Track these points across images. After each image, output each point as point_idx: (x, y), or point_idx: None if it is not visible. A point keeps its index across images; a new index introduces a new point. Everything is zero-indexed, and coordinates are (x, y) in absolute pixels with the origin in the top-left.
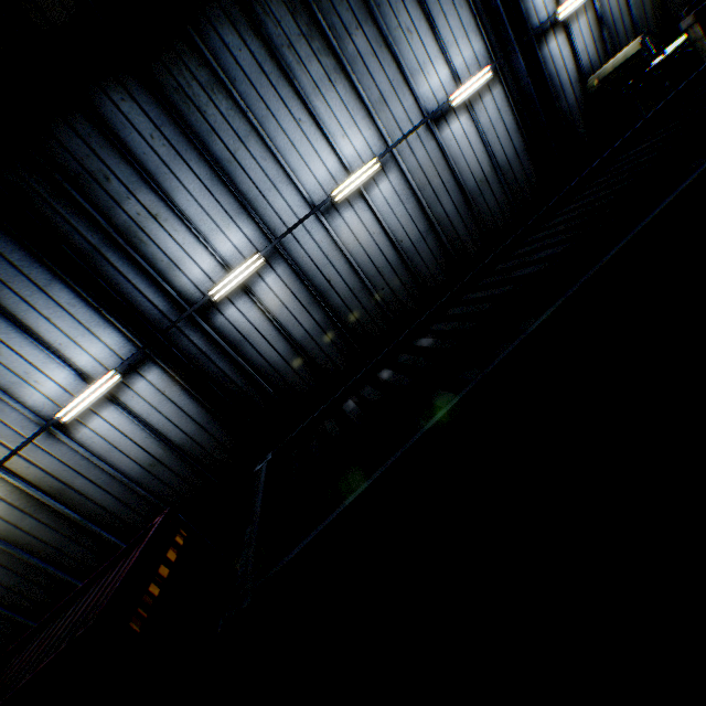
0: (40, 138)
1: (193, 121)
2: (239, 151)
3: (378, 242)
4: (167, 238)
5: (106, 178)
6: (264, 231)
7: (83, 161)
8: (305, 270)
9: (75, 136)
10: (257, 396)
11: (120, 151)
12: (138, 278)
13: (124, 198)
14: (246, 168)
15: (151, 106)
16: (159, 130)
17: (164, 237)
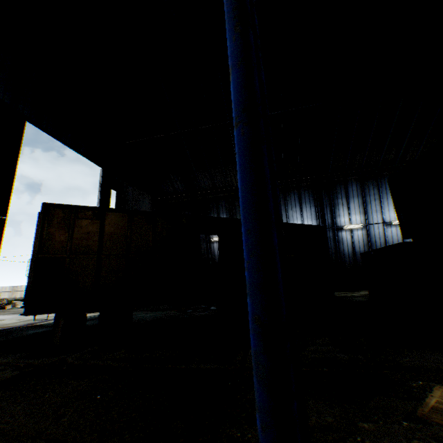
0: (332, 181)
1: (365, 191)
2: (372, 201)
3: (398, 241)
4: (341, 210)
5: (338, 193)
6: (365, 220)
7: (336, 188)
8: (370, 235)
9: (339, 184)
10: (334, 257)
11: (345, 190)
12: (329, 214)
13: (339, 198)
14: (371, 205)
15: (358, 185)
16: (356, 189)
17: (341, 209)
